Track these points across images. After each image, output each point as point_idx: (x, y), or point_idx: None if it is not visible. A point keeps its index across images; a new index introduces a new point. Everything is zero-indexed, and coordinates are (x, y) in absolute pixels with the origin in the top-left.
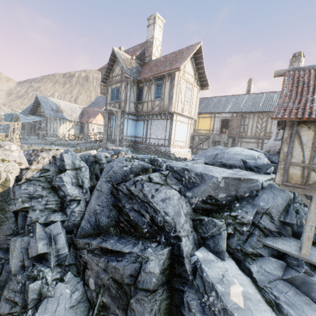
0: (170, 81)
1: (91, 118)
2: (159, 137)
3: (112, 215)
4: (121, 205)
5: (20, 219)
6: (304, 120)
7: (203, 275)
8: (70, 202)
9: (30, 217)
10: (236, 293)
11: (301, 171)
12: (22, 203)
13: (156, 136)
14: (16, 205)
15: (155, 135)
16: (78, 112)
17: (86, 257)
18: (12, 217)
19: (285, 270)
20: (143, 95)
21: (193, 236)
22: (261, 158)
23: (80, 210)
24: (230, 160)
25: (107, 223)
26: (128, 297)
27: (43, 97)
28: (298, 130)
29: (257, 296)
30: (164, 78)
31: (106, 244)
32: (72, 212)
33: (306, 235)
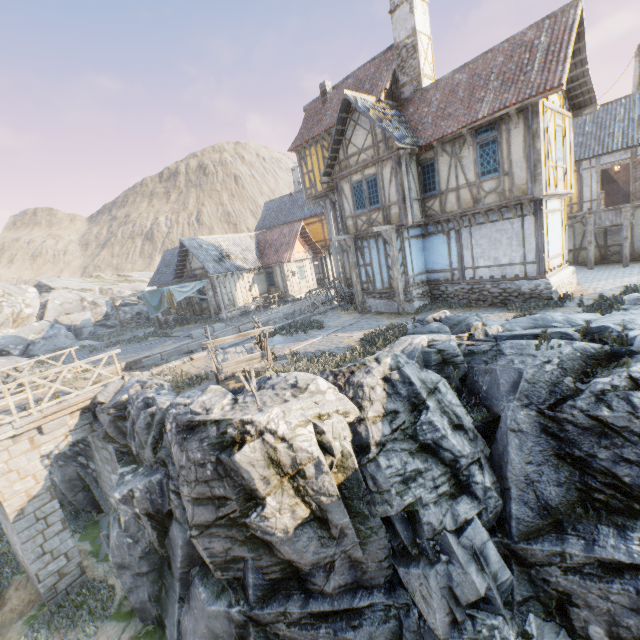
0: (523, 125)
1: (283, 253)
2: (504, 260)
3: (565, 477)
4: (580, 454)
5: (401, 528)
6: None
7: None
8: (467, 470)
9: (428, 523)
10: None
11: None
12: (400, 498)
13: (494, 260)
14: (391, 505)
15: (490, 257)
16: (252, 248)
17: (562, 582)
18: (381, 525)
19: None
20: (438, 176)
21: None
22: None
23: (492, 480)
24: None
25: (561, 498)
26: None
27: (191, 240)
28: None
29: None
30: (500, 124)
31: (607, 551)
32: (486, 491)
33: None
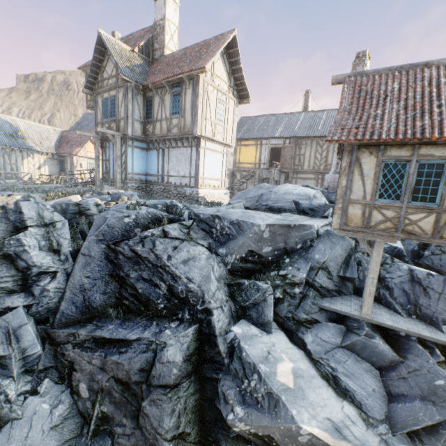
0: (192, 88)
1: (75, 148)
2: (182, 173)
3: (111, 289)
4: (123, 274)
5: None
6: (366, 143)
7: (242, 356)
8: (38, 277)
9: None
10: (285, 371)
11: (362, 210)
12: None
13: (178, 172)
14: None
15: (176, 170)
16: (53, 139)
17: (71, 354)
18: None
19: (344, 336)
20: (153, 109)
21: (230, 307)
22: (318, 198)
23: (58, 286)
24: (279, 202)
25: (103, 302)
26: (138, 400)
27: None
28: (358, 157)
29: (311, 371)
30: (183, 84)
31: (102, 331)
32: (44, 291)
33: (367, 290)
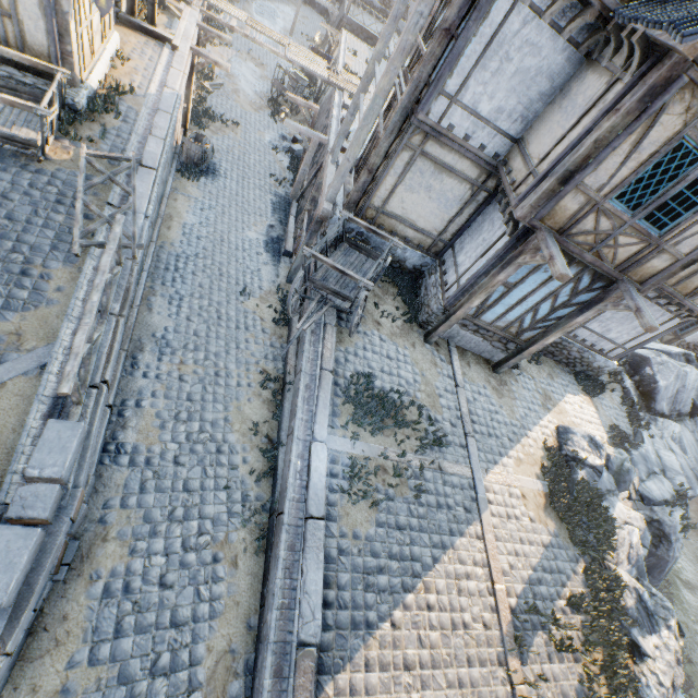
0: None
1: None
2: (613, 335)
3: None
4: None
5: None
6: None
7: None
8: None
9: None
10: None
11: None
12: None
13: (606, 331)
14: None
15: (607, 327)
16: None
17: None
18: None
19: None
20: None
21: None
22: None
23: None
24: (685, 404)
25: None
26: None
27: None
28: None
29: None
30: None
31: None
32: None
33: None
